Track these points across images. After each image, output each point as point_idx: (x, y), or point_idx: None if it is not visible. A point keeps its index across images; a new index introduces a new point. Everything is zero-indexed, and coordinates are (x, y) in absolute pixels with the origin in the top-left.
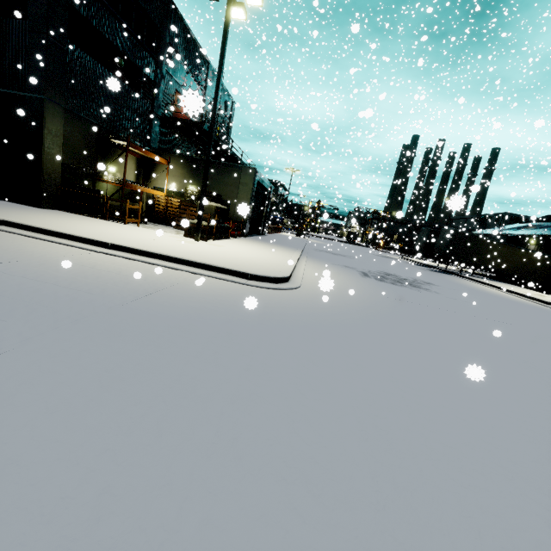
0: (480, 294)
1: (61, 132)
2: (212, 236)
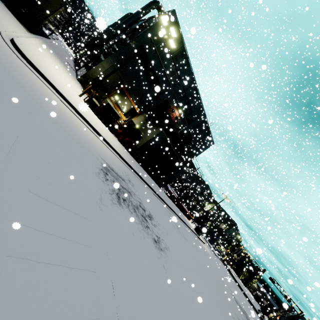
0: (183, 310)
1: (106, 69)
2: (96, 112)
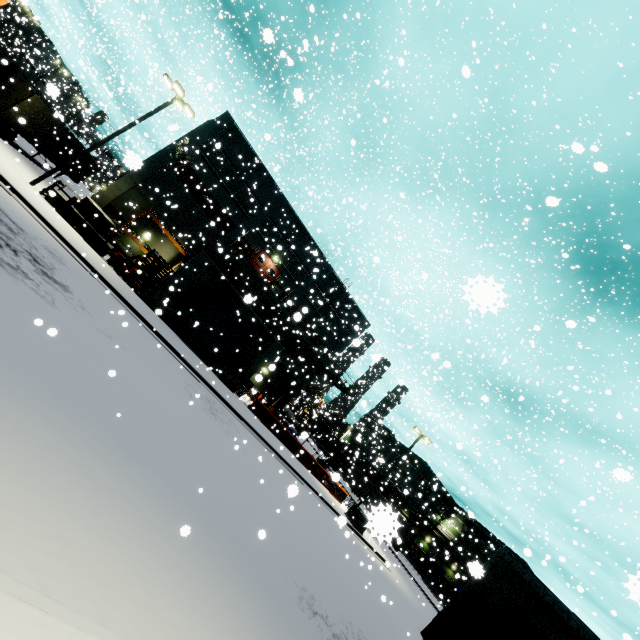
0: None
1: (124, 191)
2: (64, 214)
